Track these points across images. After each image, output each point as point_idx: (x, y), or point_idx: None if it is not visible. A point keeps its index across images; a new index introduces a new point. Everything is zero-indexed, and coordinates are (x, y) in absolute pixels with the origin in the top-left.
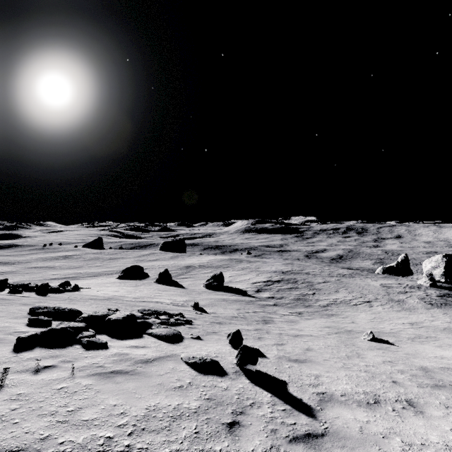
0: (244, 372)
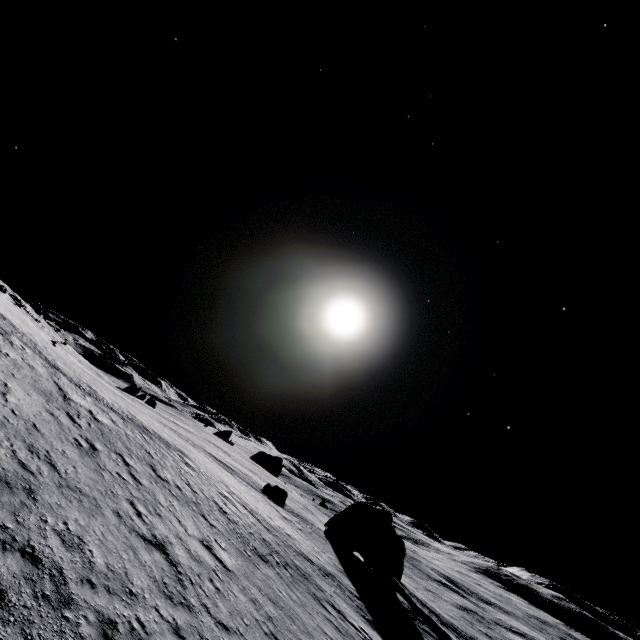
0: (1, 292)
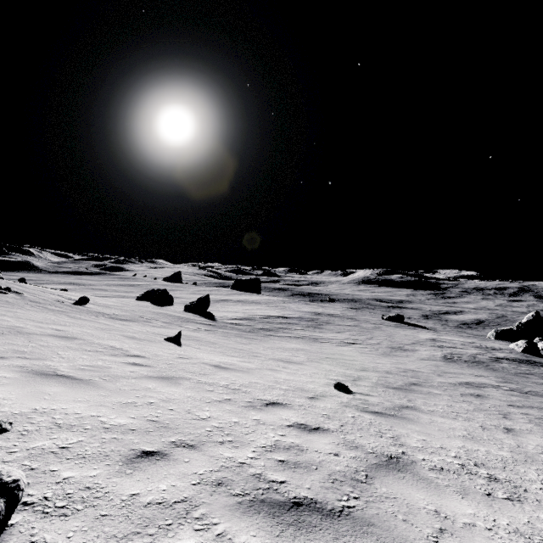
0: None
